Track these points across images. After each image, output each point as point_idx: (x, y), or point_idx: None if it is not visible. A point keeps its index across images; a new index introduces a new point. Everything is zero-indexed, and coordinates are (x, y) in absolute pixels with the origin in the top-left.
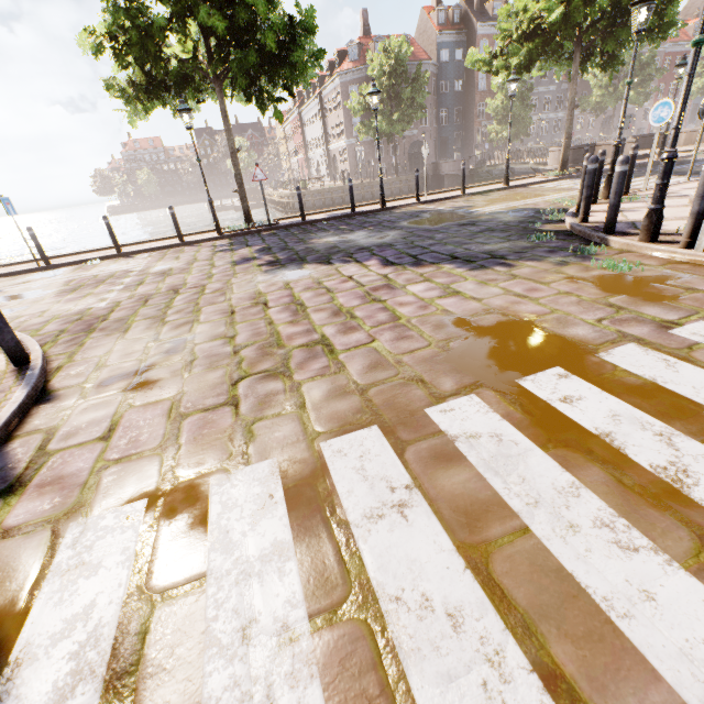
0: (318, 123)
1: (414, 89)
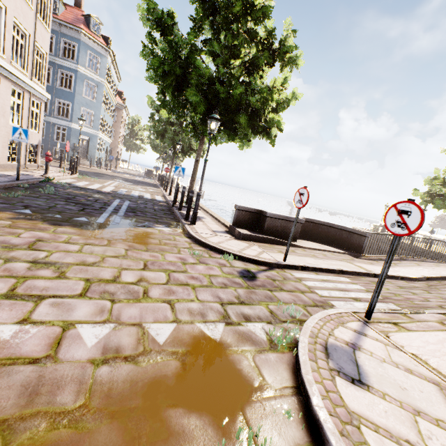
0: None
1: None
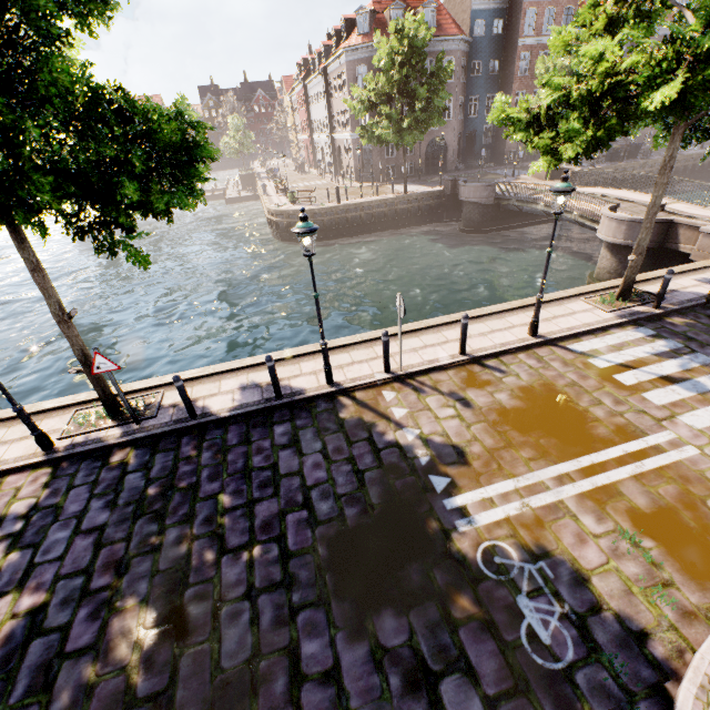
0: (323, 104)
1: (432, 86)
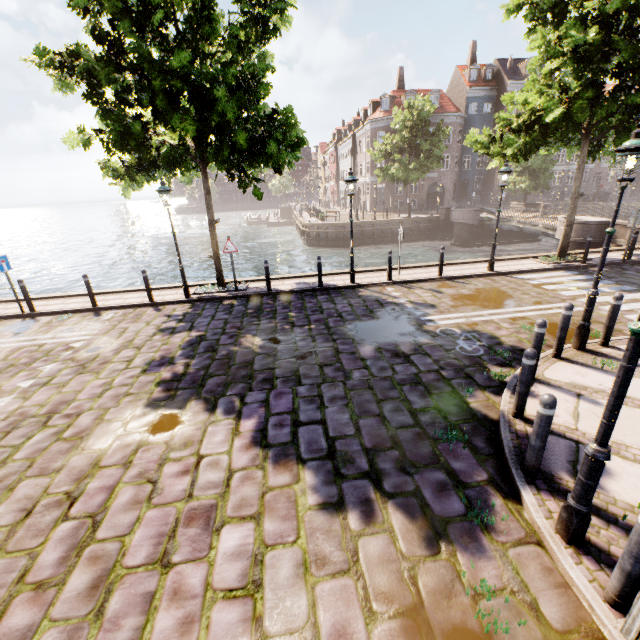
0: (349, 159)
1: (433, 142)
